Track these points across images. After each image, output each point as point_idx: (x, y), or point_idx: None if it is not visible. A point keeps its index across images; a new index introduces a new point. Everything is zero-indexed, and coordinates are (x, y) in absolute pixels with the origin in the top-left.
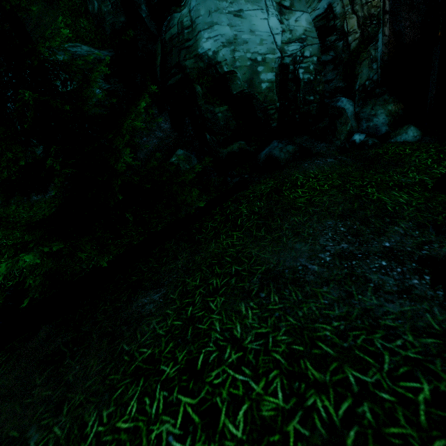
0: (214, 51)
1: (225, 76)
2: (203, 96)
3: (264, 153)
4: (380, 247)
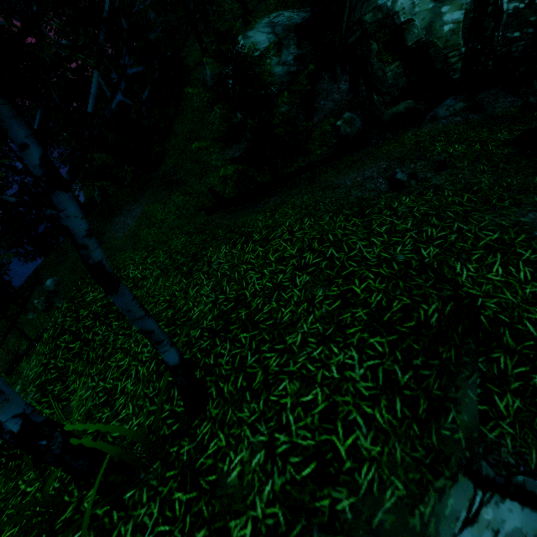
0: (393, 1)
1: (401, 27)
2: (376, 53)
3: (430, 113)
4: (390, 174)
